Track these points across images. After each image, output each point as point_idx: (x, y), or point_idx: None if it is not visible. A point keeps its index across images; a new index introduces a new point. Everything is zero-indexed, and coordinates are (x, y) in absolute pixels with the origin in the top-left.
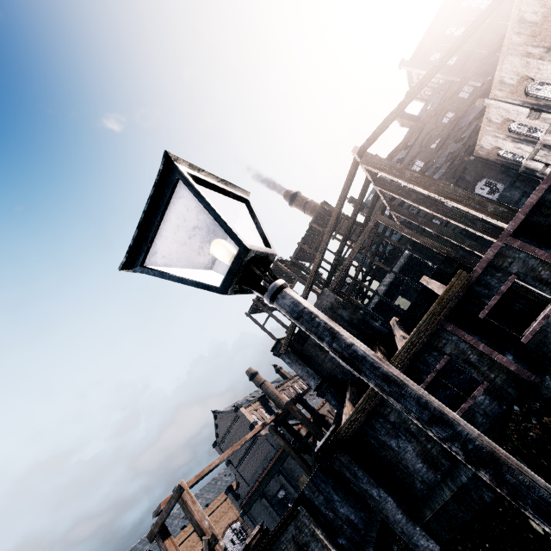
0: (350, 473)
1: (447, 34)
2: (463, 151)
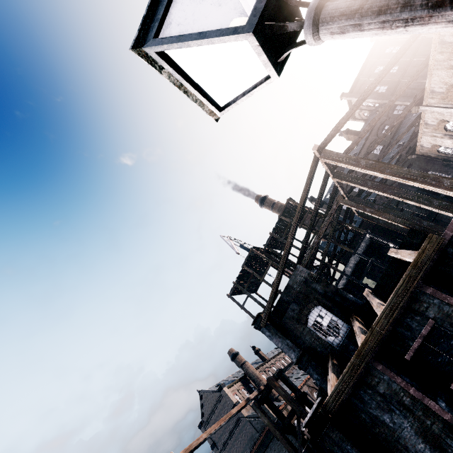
0: (343, 452)
1: (376, 72)
2: (405, 153)
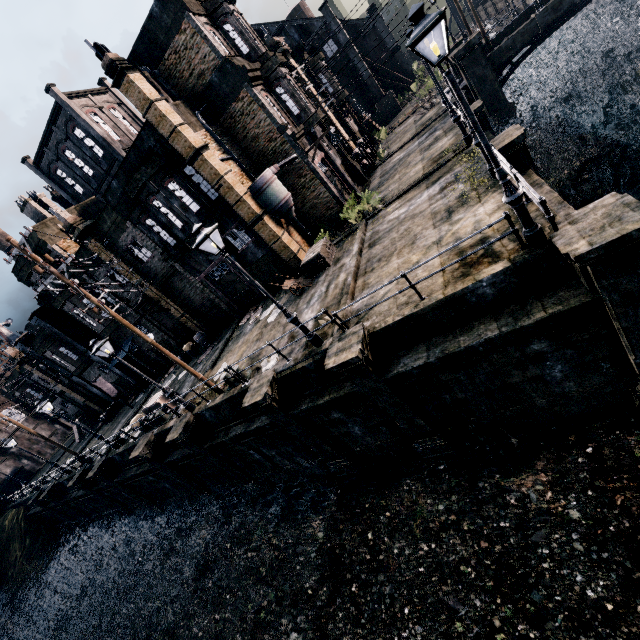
0: None
1: (67, 158)
2: None
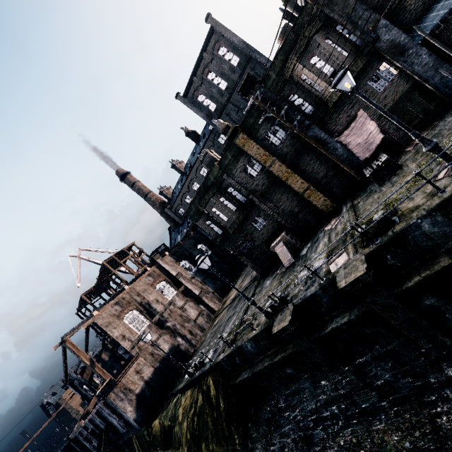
0: (75, 446)
1: (209, 79)
2: None
